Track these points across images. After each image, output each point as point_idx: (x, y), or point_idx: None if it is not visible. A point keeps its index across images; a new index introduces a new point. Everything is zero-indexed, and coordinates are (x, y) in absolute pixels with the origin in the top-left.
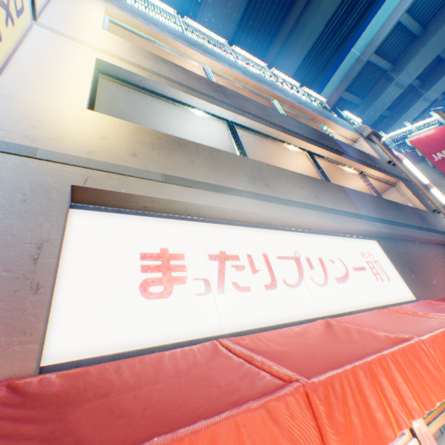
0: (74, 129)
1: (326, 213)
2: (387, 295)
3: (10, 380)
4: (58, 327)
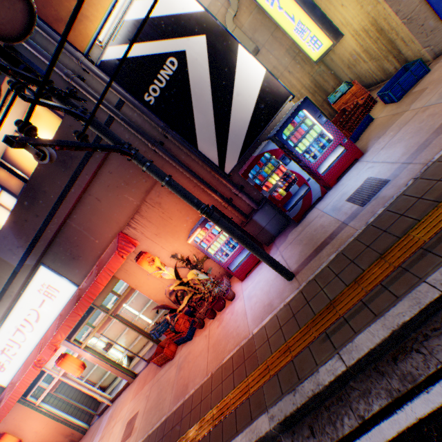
0: None
1: (3, 298)
2: (61, 303)
3: None
4: (2, 383)
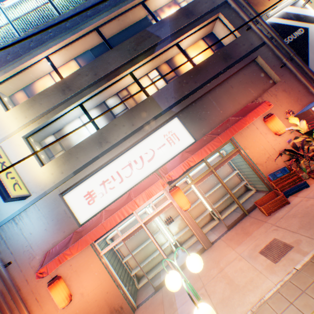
0: (46, 178)
1: (139, 131)
2: (176, 150)
3: (76, 230)
4: (79, 218)
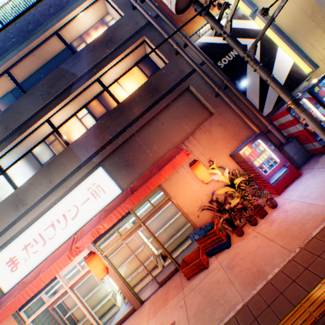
0: None
1: (58, 188)
2: (102, 204)
3: None
4: (3, 287)
